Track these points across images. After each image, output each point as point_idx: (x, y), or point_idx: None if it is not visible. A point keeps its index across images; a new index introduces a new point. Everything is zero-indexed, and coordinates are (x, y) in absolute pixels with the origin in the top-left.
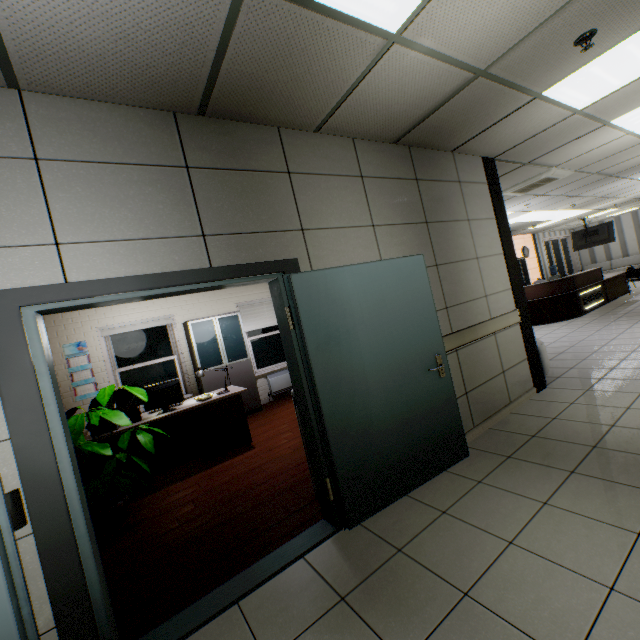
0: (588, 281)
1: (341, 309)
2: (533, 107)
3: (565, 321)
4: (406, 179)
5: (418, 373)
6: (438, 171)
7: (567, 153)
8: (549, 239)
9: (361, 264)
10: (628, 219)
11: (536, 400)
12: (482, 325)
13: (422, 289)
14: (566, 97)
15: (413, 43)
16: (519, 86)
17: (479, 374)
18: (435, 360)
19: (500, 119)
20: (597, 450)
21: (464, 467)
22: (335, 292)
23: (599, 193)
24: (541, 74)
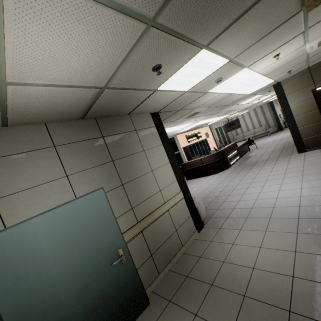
0: (231, 149)
1: (30, 251)
2: (158, 94)
3: (223, 171)
4: (94, 138)
5: (105, 268)
6: (120, 127)
7: (197, 103)
8: (217, 127)
9: (48, 212)
10: (246, 115)
11: (197, 239)
12: (158, 209)
13: (104, 210)
14: (174, 88)
15: (26, 82)
16: (139, 88)
17: (160, 239)
18: (118, 253)
19: (144, 100)
20: (212, 288)
21: (145, 316)
22: (23, 241)
23: (227, 110)
24: (147, 83)
